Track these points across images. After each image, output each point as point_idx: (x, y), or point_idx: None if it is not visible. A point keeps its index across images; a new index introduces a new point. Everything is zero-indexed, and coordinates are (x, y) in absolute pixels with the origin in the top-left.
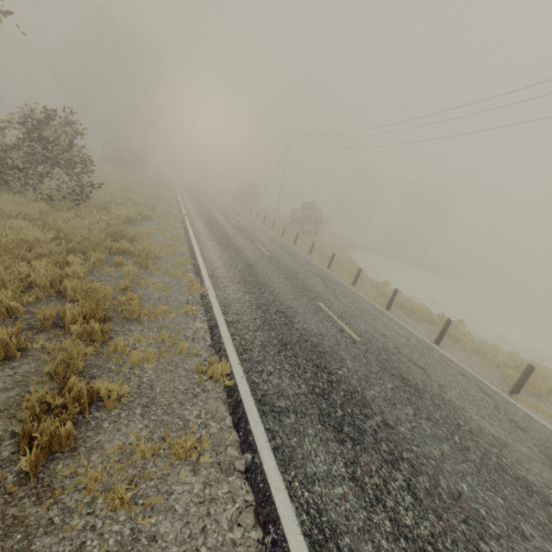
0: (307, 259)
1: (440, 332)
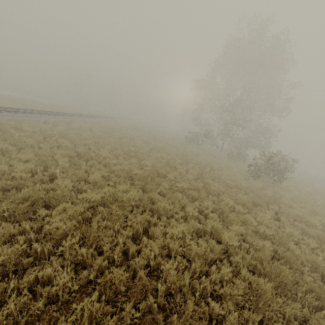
0: None
1: None
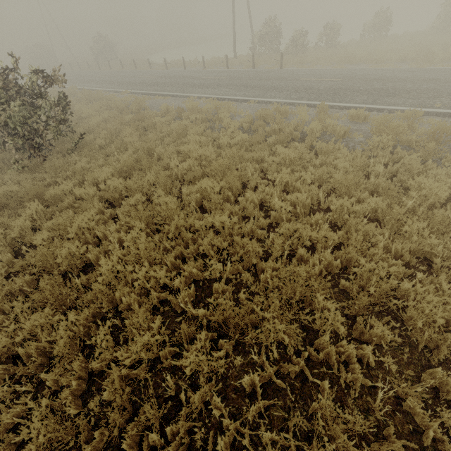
0: (124, 71)
1: (183, 64)
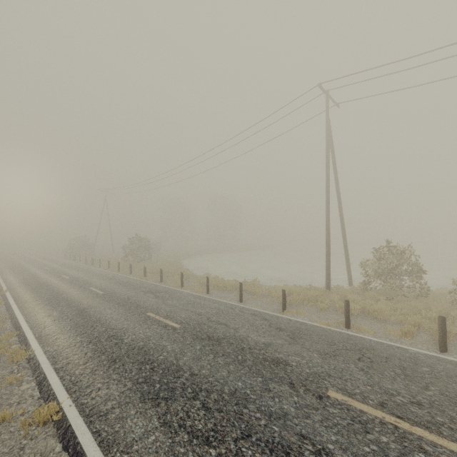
0: (142, 282)
1: (239, 293)
